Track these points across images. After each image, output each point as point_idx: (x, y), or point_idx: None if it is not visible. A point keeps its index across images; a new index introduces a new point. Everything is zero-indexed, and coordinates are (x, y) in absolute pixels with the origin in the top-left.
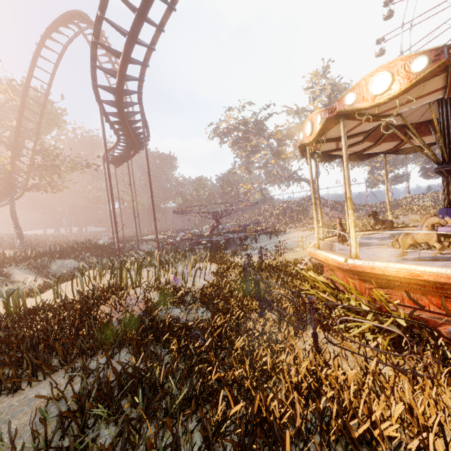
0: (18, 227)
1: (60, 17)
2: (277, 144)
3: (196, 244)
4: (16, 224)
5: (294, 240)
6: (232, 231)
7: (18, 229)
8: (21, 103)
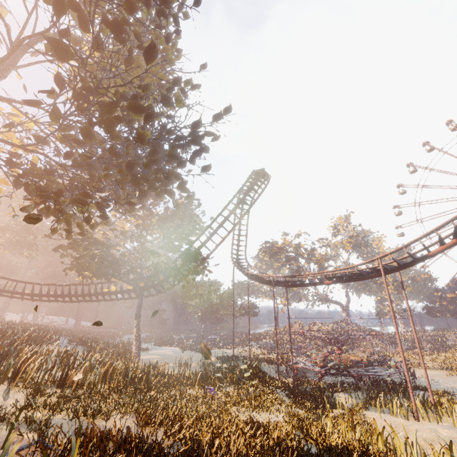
0: (139, 331)
1: (263, 172)
2: (319, 268)
3: (335, 374)
4: (138, 326)
5: (454, 384)
6: (370, 363)
7: (139, 332)
8: (222, 223)
